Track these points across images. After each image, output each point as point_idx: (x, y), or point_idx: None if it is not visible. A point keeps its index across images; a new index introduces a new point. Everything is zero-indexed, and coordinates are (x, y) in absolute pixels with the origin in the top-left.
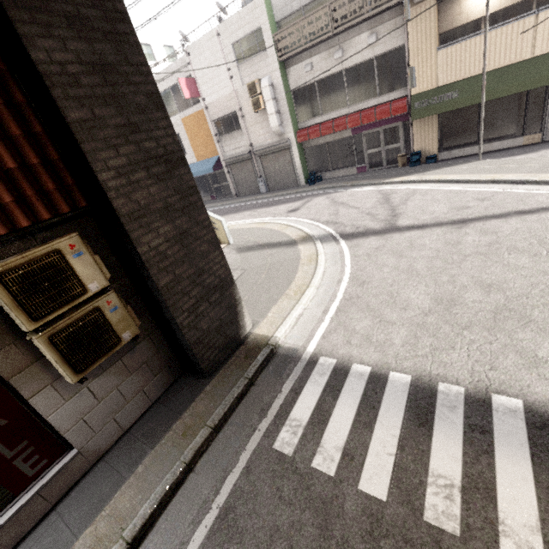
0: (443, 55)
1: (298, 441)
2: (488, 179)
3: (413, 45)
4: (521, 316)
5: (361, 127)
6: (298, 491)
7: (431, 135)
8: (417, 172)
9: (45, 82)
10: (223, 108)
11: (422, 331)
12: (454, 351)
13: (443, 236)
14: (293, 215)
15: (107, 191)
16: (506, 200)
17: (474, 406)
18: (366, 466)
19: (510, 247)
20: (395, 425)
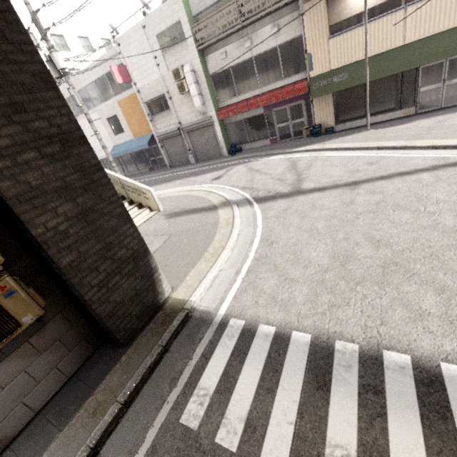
0: (333, 43)
1: (204, 412)
2: (375, 146)
3: (308, 35)
4: (405, 270)
5: (271, 105)
6: None
7: (328, 111)
8: (318, 142)
9: None
10: (153, 91)
11: (321, 288)
12: (349, 307)
13: (339, 197)
14: (216, 182)
15: None
16: (390, 163)
17: (368, 364)
18: (267, 438)
19: (394, 205)
20: (296, 389)
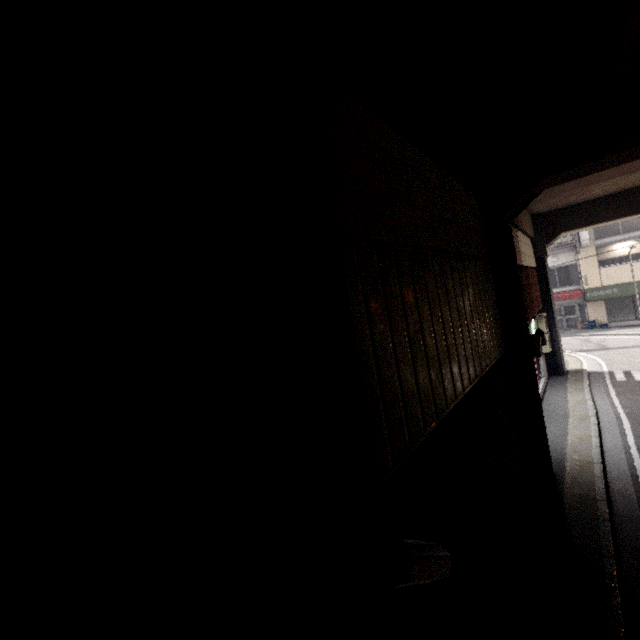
0: (603, 271)
1: (625, 379)
2: None
3: (582, 265)
4: None
5: None
6: (636, 382)
7: (601, 312)
8: (597, 332)
9: (547, 278)
10: None
11: None
12: None
13: None
14: None
15: (552, 304)
16: None
17: None
18: None
19: None
20: None
